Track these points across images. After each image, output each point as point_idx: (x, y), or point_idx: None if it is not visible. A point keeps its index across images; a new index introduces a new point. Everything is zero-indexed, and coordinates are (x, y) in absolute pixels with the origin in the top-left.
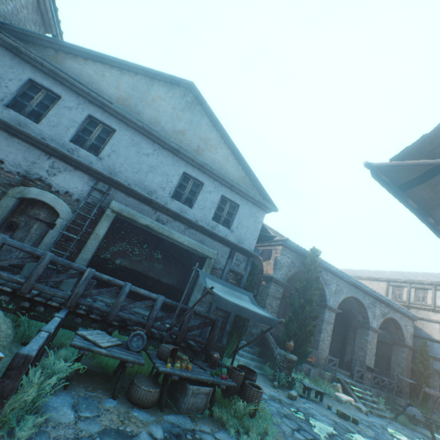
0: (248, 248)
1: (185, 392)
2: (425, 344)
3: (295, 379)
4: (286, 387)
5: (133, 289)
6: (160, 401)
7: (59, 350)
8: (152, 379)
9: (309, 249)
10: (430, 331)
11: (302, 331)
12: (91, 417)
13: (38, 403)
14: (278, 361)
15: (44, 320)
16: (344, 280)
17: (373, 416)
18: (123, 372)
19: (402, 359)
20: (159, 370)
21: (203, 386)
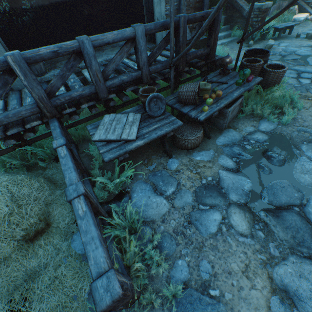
0: None
1: (223, 117)
2: None
3: (269, 29)
4: (258, 40)
5: (97, 44)
6: (204, 133)
7: (90, 149)
8: (186, 122)
9: None
10: None
11: None
12: (176, 191)
13: (138, 226)
14: (250, 19)
15: (46, 136)
16: None
17: None
18: (164, 138)
19: None
20: (201, 121)
21: (237, 101)
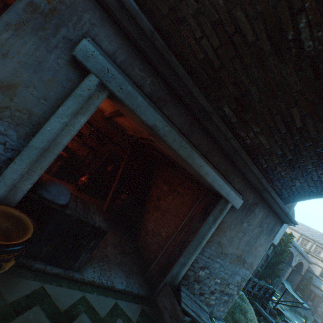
0: (275, 243)
1: None
2: (312, 278)
3: None
4: None
5: (259, 283)
6: None
7: None
8: None
9: (288, 233)
10: (314, 269)
11: (273, 273)
12: None
13: None
14: None
15: None
16: (291, 243)
17: (285, 310)
18: None
19: (295, 279)
20: None
21: None
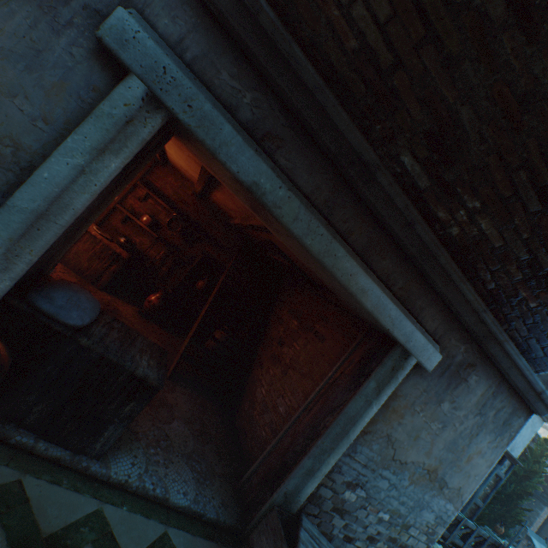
0: (514, 454)
1: None
2: None
3: None
4: None
5: (478, 531)
6: None
7: None
8: None
9: (544, 438)
10: None
11: (509, 515)
12: None
13: None
14: None
15: None
16: None
17: None
18: None
19: None
20: None
21: None
